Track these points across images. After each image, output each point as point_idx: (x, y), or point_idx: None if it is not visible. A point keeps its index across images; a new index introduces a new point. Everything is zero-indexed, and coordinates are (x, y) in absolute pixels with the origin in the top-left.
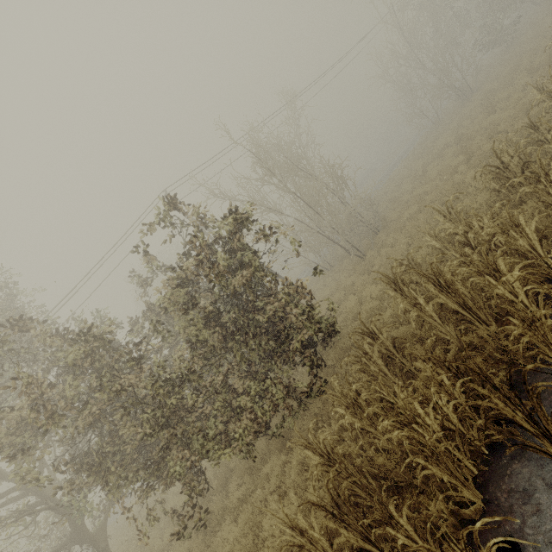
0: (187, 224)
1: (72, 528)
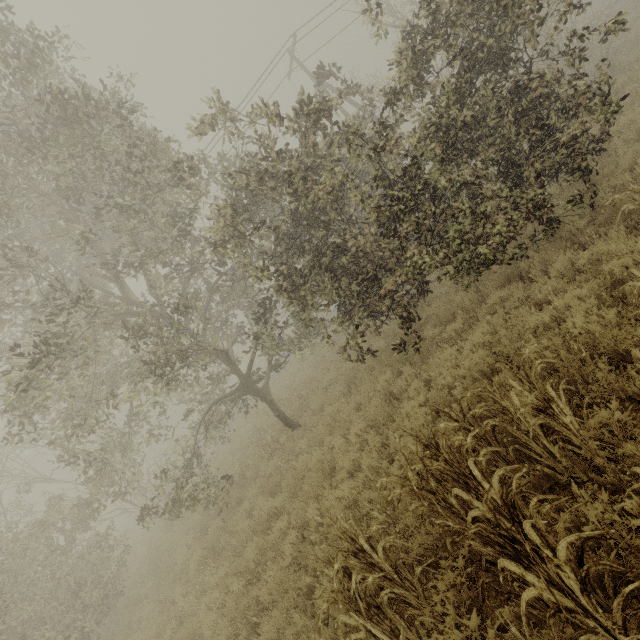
0: None
1: (241, 379)
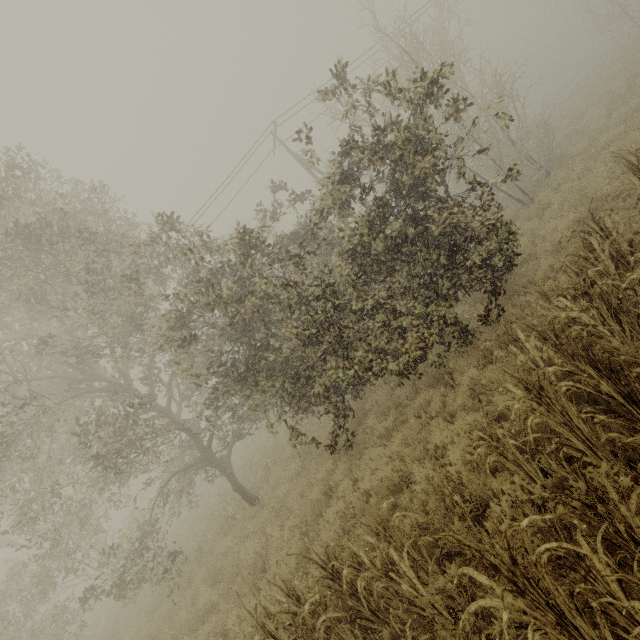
0: (372, 88)
1: (201, 452)
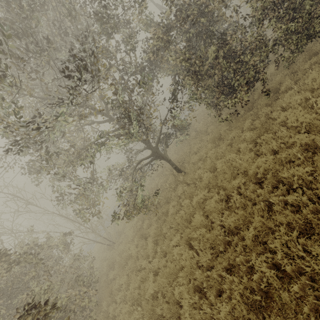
0: None
1: (152, 150)
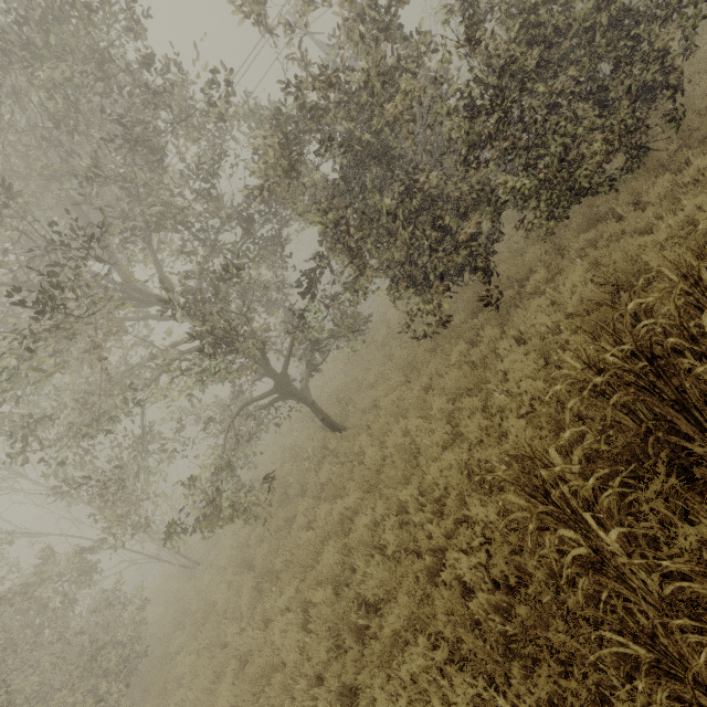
0: None
1: (275, 380)
